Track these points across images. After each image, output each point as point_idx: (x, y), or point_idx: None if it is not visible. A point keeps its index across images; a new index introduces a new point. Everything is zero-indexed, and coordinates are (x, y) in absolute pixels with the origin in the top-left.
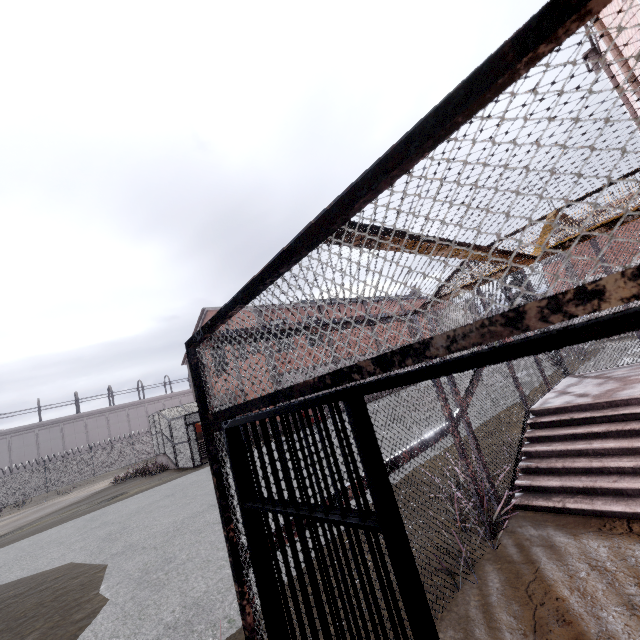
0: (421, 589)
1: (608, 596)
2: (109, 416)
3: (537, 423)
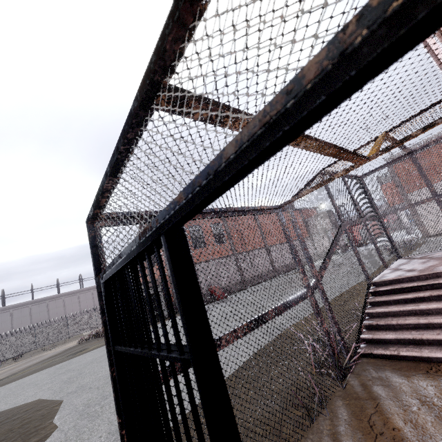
0: (233, 424)
1: (436, 427)
2: (80, 295)
3: (377, 291)
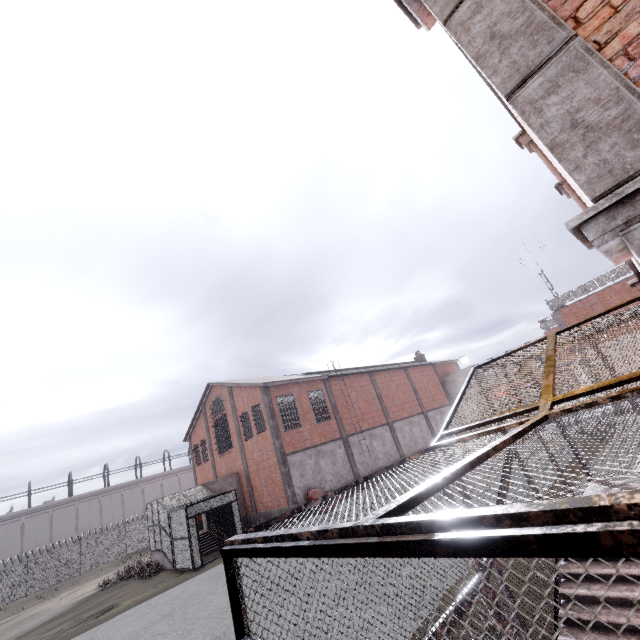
0: None
1: None
2: (102, 499)
3: None
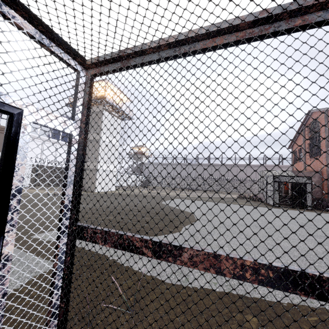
0: None
1: None
2: (247, 168)
3: None
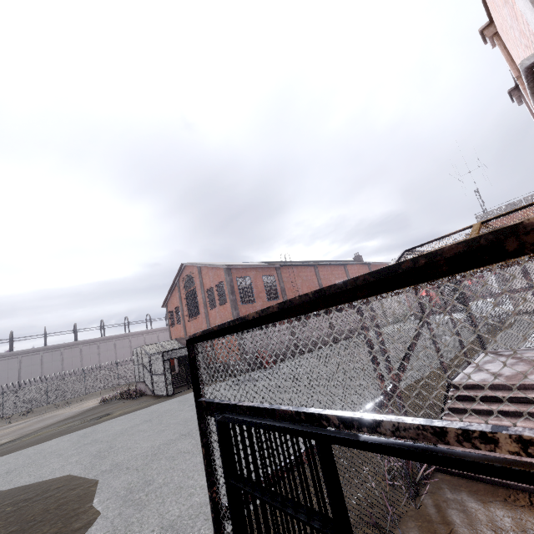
0: None
1: None
2: (100, 345)
3: (457, 396)
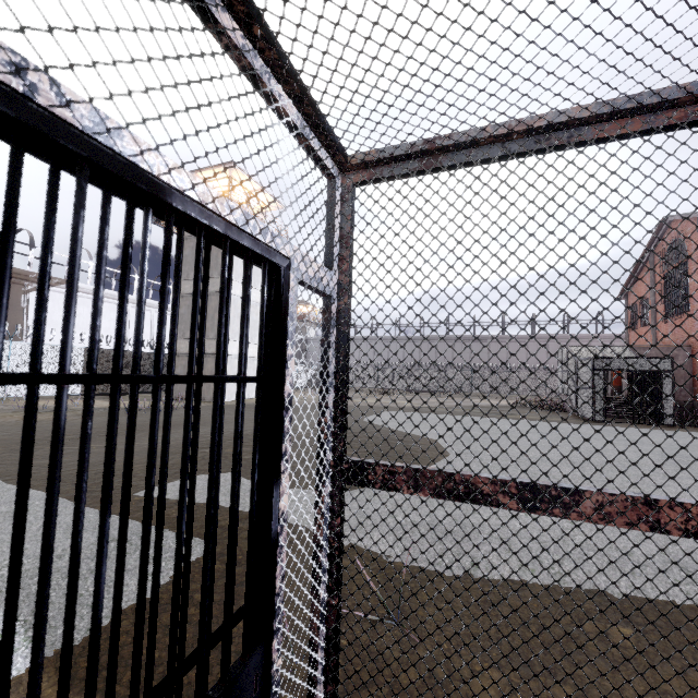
0: None
1: None
2: (528, 344)
3: None
